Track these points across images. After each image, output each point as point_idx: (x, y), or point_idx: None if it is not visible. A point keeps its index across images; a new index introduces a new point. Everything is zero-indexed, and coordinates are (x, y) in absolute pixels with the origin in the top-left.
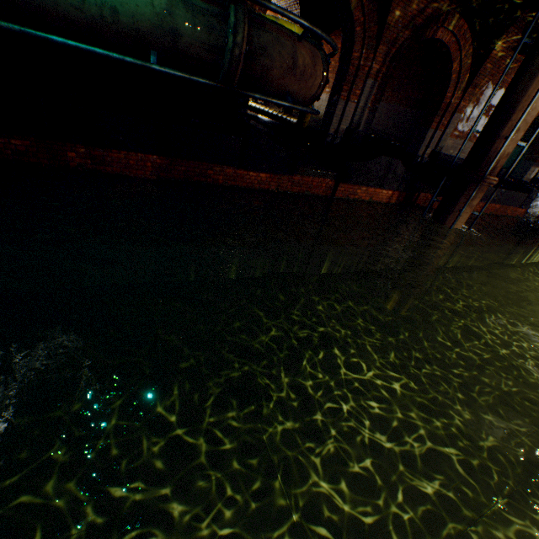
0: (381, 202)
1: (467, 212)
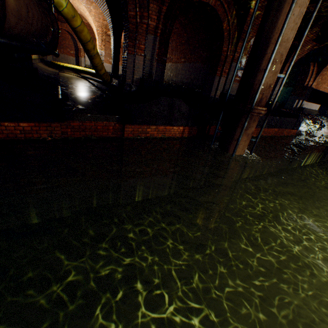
0: (175, 137)
1: (245, 140)
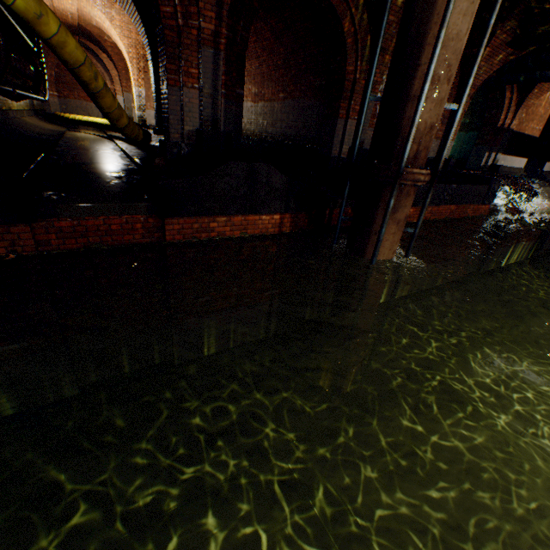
0: (266, 234)
1: (394, 232)
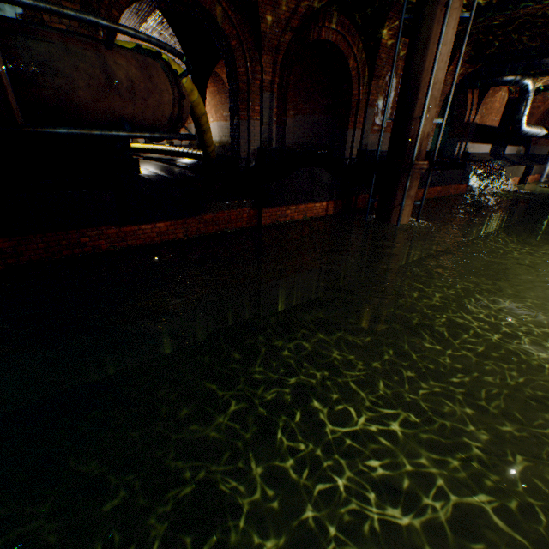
0: (318, 216)
1: (409, 204)
